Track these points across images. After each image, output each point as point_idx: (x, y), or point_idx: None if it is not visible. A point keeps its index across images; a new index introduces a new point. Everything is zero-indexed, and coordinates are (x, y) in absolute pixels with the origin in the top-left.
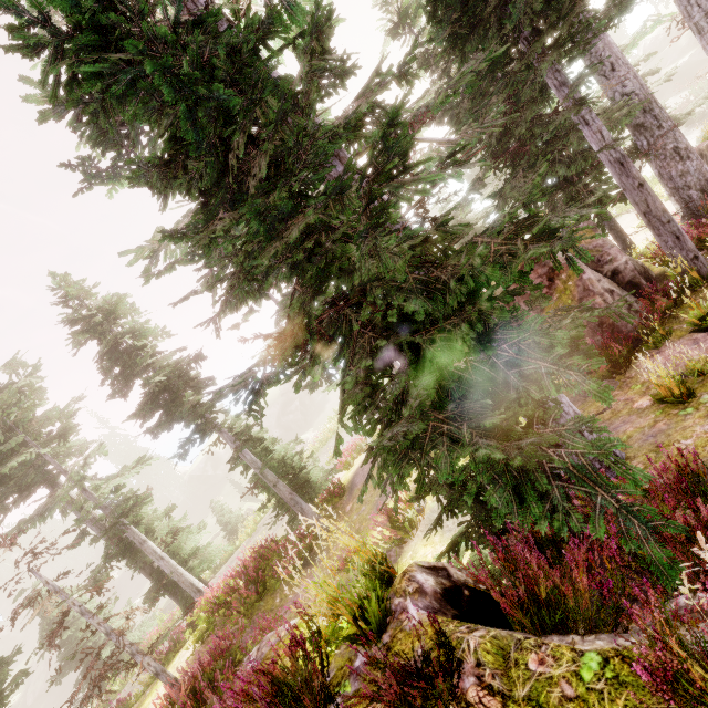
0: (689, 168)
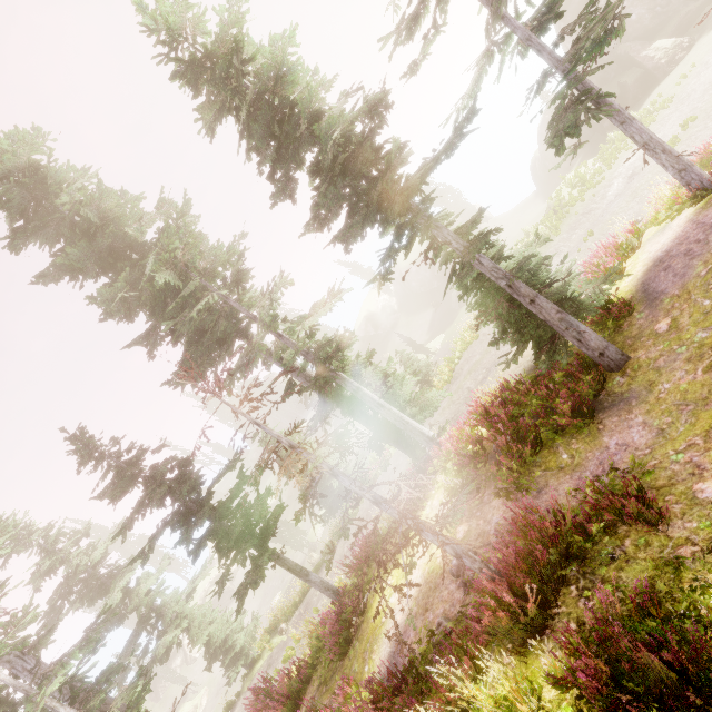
0: None
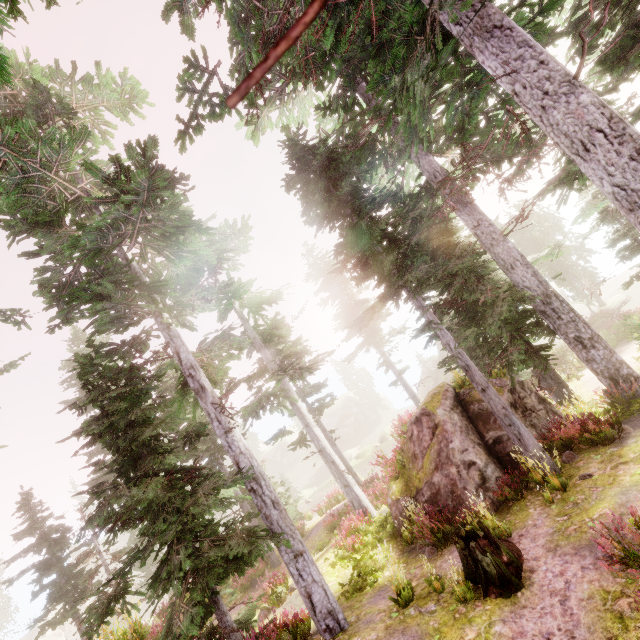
0: (595, 356)
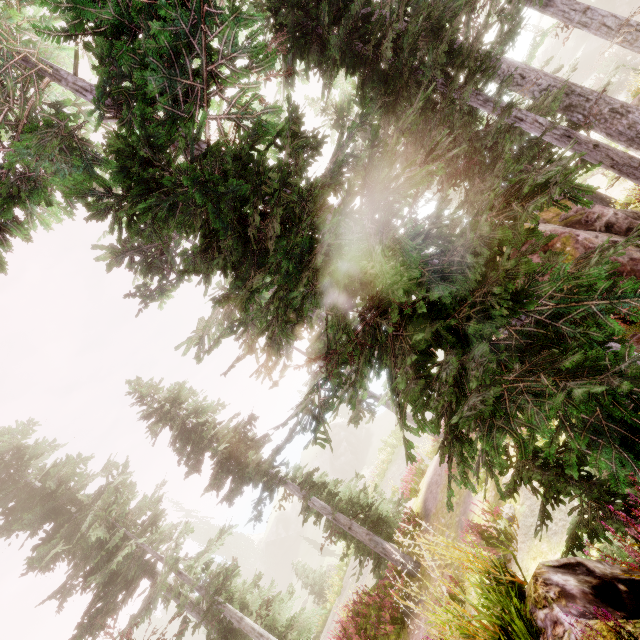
0: (634, 119)
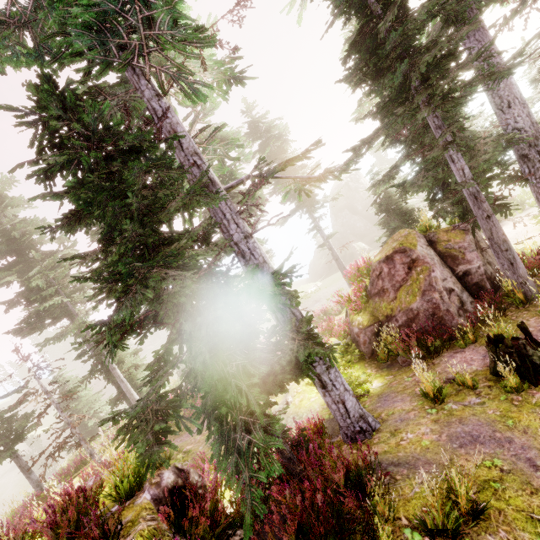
0: None
